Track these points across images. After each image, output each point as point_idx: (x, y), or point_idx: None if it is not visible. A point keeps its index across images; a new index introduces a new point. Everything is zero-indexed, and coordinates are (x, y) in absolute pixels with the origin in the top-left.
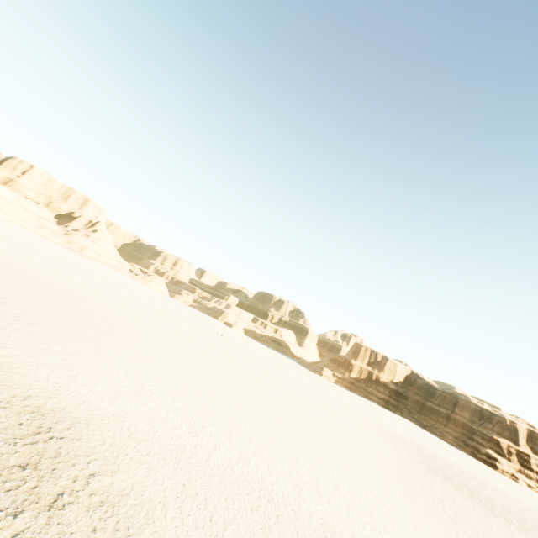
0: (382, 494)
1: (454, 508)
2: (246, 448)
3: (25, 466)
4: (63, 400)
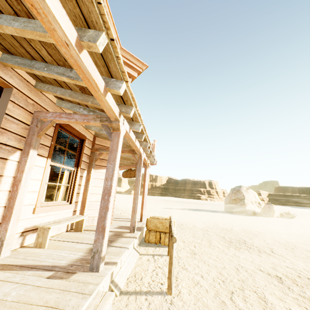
0: None
1: (164, 202)
2: None
3: None
4: None
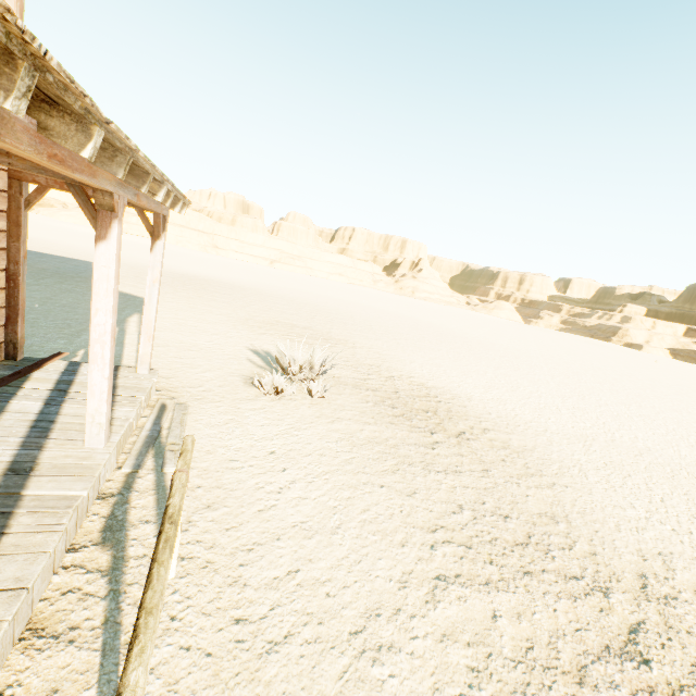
0: None
1: None
2: None
3: (426, 411)
4: (439, 383)
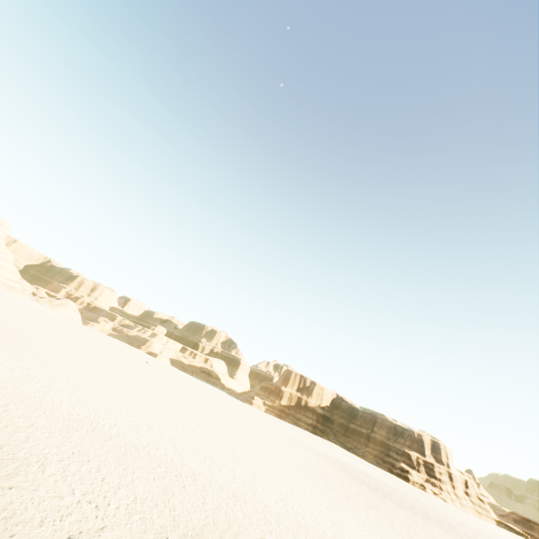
0: (300, 485)
1: (367, 500)
2: (157, 439)
3: None
4: None
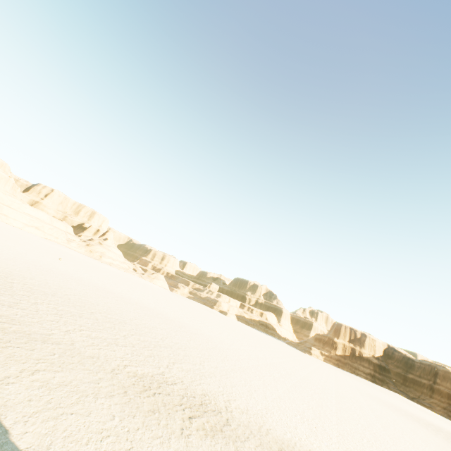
0: None
1: None
2: None
3: None
4: None
